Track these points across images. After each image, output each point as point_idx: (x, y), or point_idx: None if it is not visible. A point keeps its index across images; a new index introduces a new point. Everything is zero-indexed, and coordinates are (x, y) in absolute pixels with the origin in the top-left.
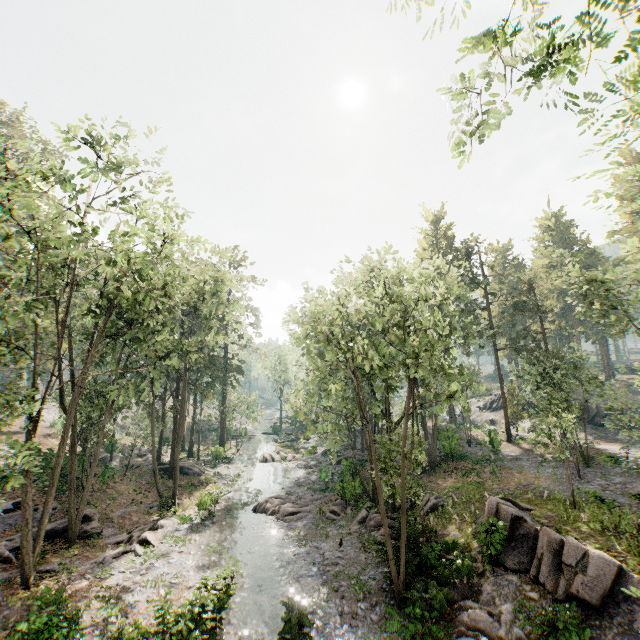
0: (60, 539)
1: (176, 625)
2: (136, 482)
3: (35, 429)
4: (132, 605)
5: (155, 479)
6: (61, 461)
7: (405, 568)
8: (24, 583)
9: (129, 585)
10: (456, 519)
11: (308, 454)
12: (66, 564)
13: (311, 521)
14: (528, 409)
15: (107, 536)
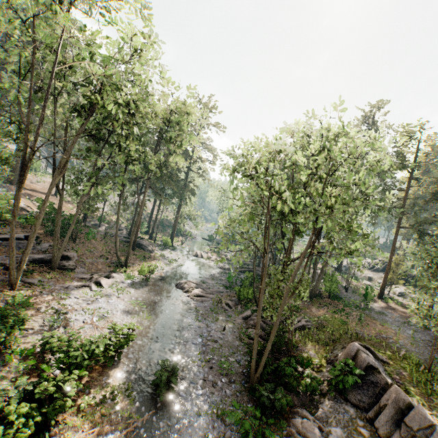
0: (46, 265)
1: (74, 354)
2: (109, 245)
3: (20, 188)
4: (72, 321)
5: (115, 246)
6: (41, 216)
7: (263, 367)
8: (11, 286)
9: (76, 308)
10: (317, 342)
11: (217, 262)
12: (44, 282)
13: (210, 305)
14: (404, 278)
15: (78, 272)
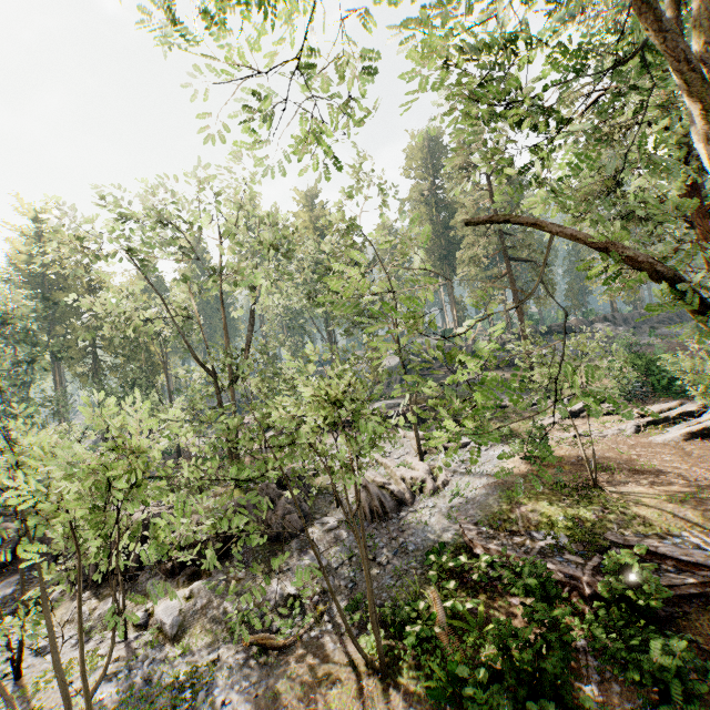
0: None
1: None
2: None
3: None
4: None
5: None
6: None
7: None
8: None
9: None
10: None
11: None
12: None
13: None
14: None
15: None
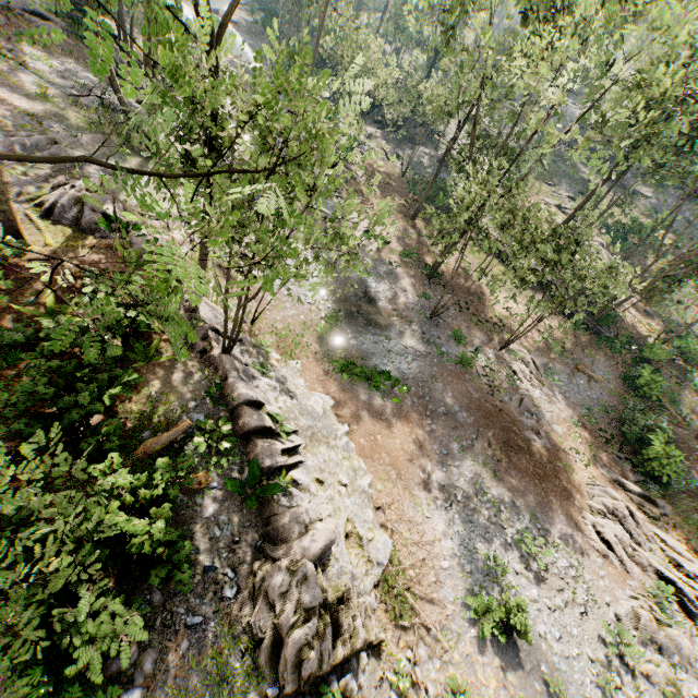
0: None
1: None
2: None
3: None
4: None
5: None
6: None
7: None
8: None
9: None
10: None
11: None
12: None
13: (245, 32)
14: None
15: None
